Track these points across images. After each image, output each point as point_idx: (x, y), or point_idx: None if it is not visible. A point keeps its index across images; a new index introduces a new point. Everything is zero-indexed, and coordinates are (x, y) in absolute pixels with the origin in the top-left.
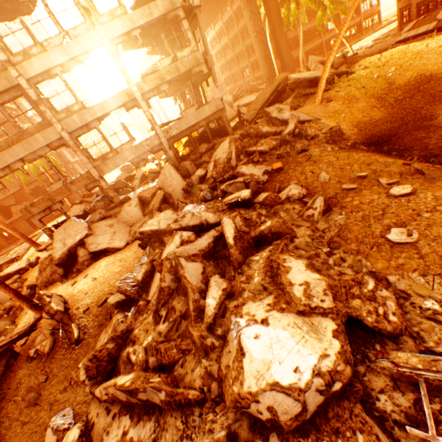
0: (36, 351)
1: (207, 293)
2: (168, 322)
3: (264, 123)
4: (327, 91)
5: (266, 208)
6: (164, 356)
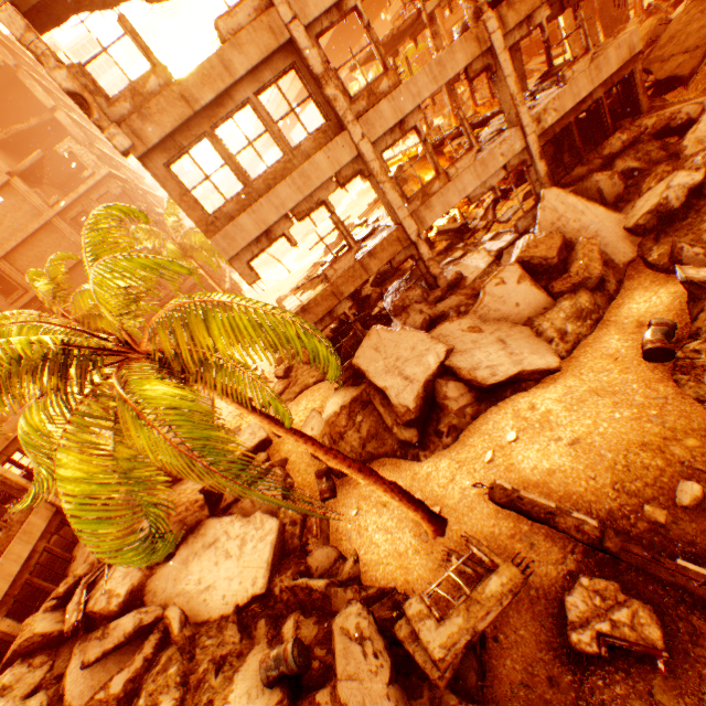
0: (598, 638)
1: None
2: None
3: None
4: None
5: None
6: None
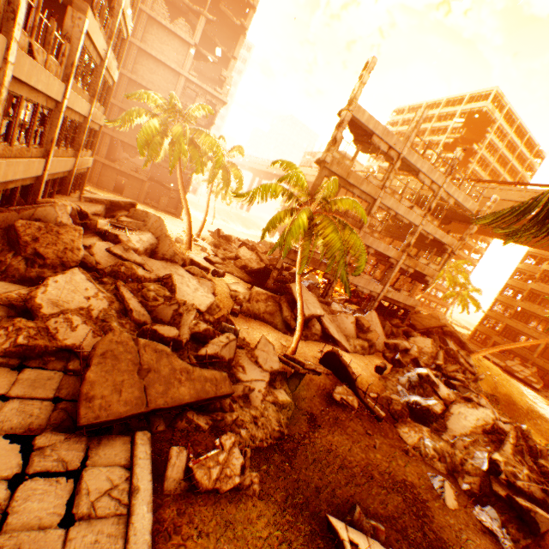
0: (341, 398)
1: (548, 467)
2: (525, 467)
3: (438, 345)
4: None
5: None
6: (548, 487)
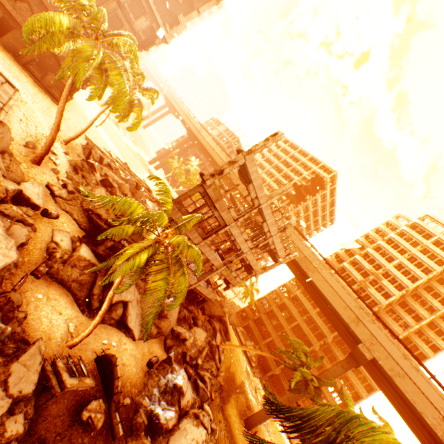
0: (89, 416)
1: None
2: None
3: (211, 333)
4: (224, 342)
5: (211, 432)
6: None
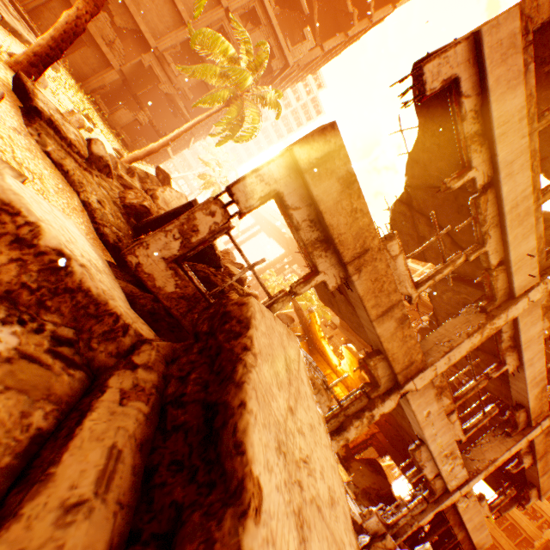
0: None
1: None
2: None
3: None
4: None
5: None
6: None
